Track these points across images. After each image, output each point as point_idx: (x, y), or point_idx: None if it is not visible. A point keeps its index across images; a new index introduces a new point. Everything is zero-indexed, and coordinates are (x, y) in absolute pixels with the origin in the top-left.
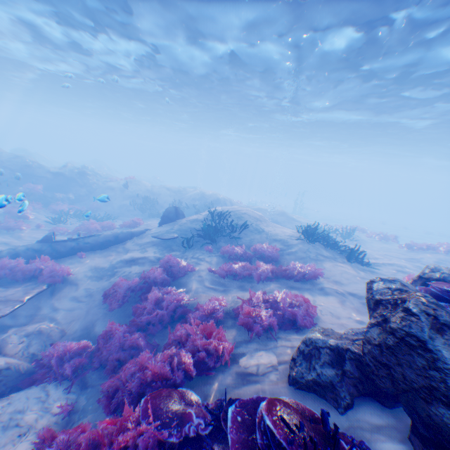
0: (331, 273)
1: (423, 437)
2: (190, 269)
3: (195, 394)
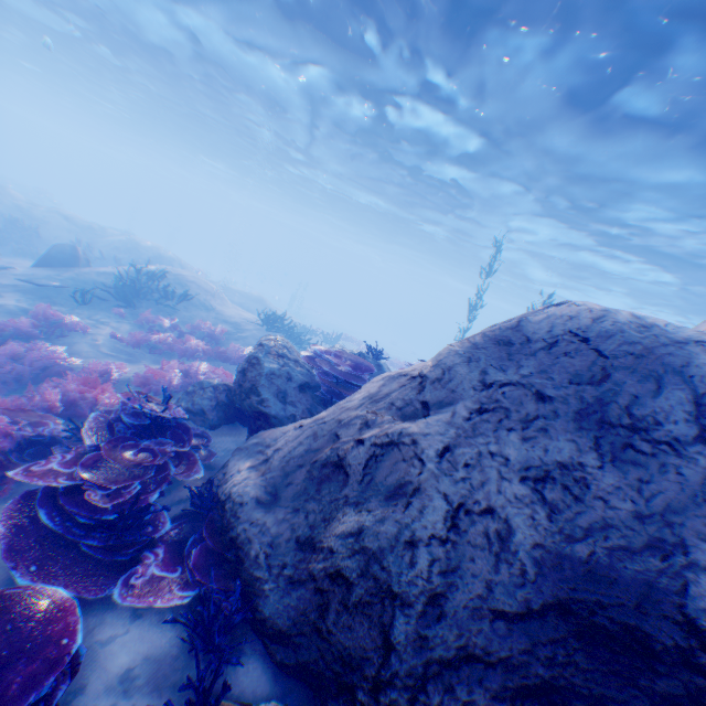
0: None
1: (251, 428)
2: (83, 332)
3: (57, 416)
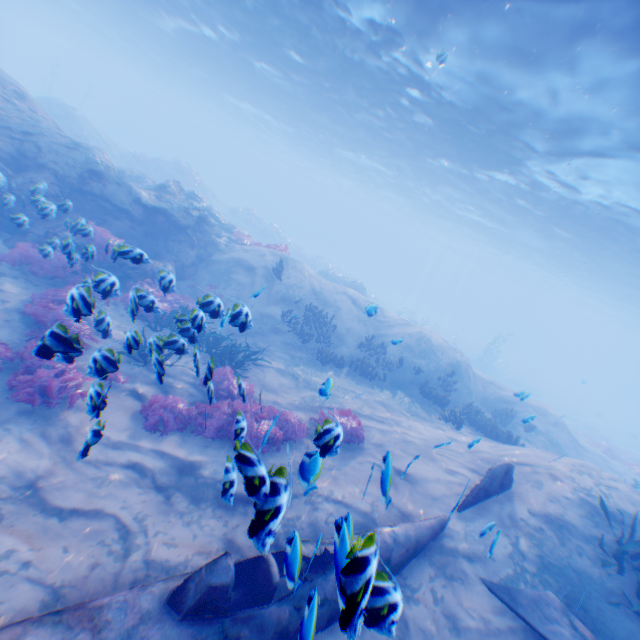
0: None
1: None
2: None
3: None
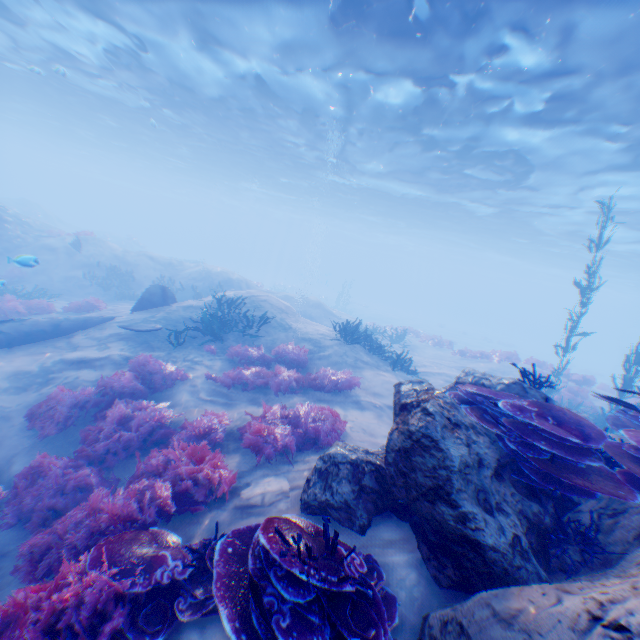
0: (370, 382)
1: (431, 543)
2: (179, 376)
3: (174, 533)
